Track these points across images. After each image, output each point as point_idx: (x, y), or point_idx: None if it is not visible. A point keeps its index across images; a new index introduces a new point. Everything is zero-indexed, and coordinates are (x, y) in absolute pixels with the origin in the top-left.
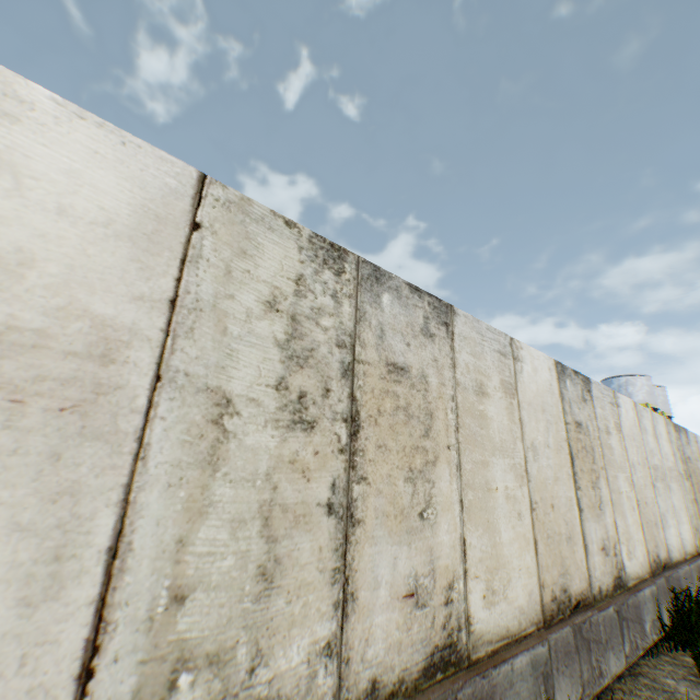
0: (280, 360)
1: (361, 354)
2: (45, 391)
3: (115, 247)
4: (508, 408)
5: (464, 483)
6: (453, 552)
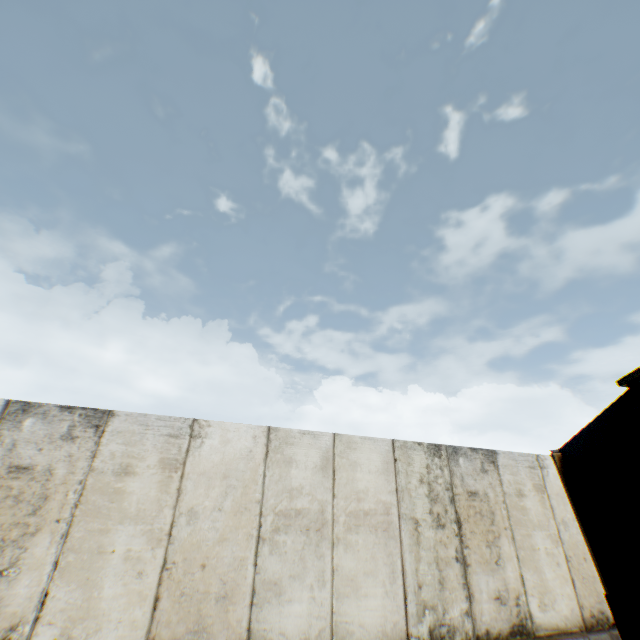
0: (428, 501)
1: (455, 491)
2: (379, 525)
3: (381, 477)
4: (539, 500)
5: (517, 546)
6: (516, 581)
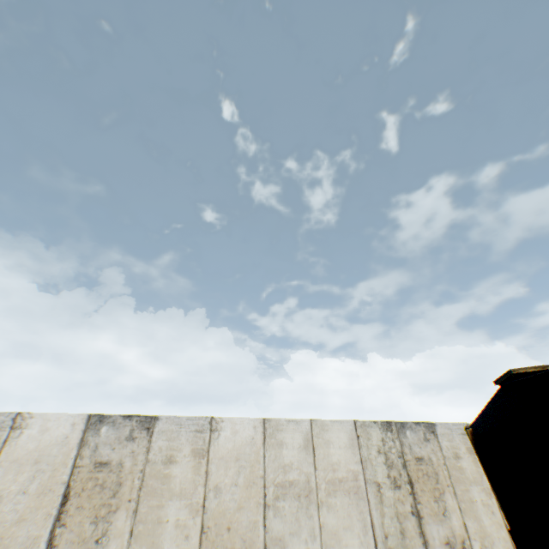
0: (386, 468)
1: (406, 457)
2: (351, 489)
3: (348, 451)
4: (473, 460)
5: (458, 499)
6: (460, 528)
